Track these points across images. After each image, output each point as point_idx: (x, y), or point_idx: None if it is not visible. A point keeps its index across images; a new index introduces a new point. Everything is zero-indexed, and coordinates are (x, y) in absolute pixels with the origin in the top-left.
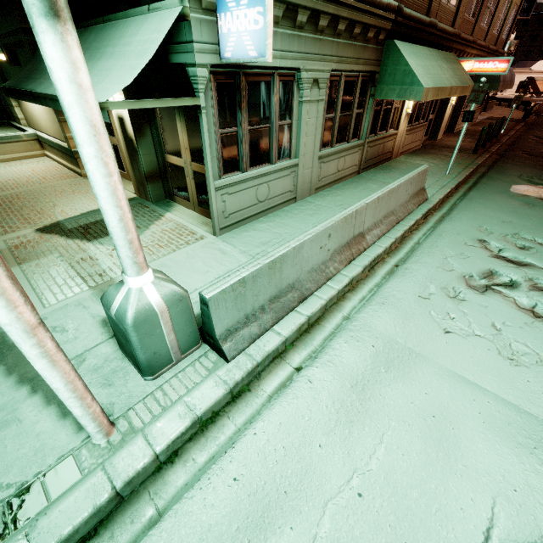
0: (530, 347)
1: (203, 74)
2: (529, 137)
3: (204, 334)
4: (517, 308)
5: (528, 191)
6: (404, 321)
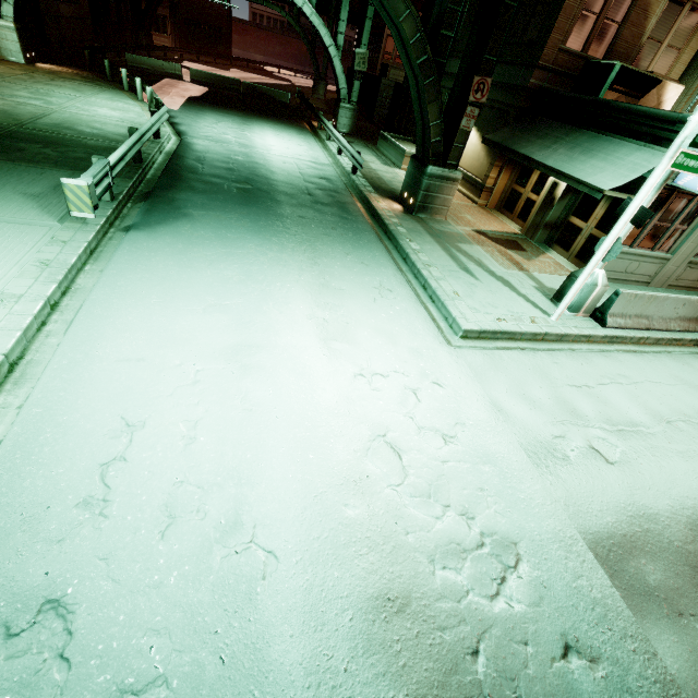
0: None
1: None
2: None
3: (596, 312)
4: None
5: None
6: None
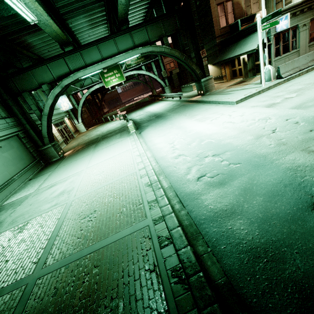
0: None
1: (272, 37)
2: None
3: (277, 77)
4: None
5: None
6: None
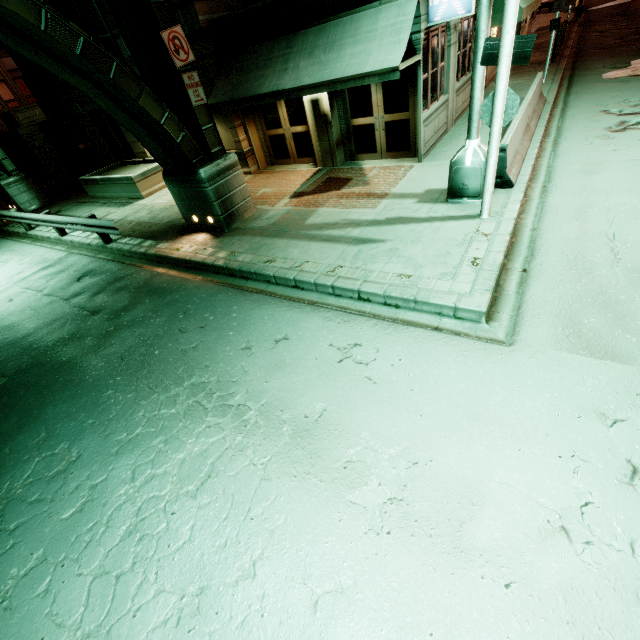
0: None
1: (422, 37)
2: (591, 35)
3: None
4: None
5: (617, 74)
6: (586, 155)
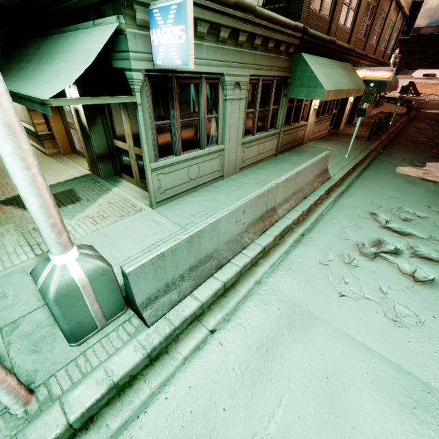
0: (411, 309)
1: (138, 77)
2: (410, 128)
3: (129, 301)
4: (400, 273)
5: (409, 171)
6: (306, 286)
